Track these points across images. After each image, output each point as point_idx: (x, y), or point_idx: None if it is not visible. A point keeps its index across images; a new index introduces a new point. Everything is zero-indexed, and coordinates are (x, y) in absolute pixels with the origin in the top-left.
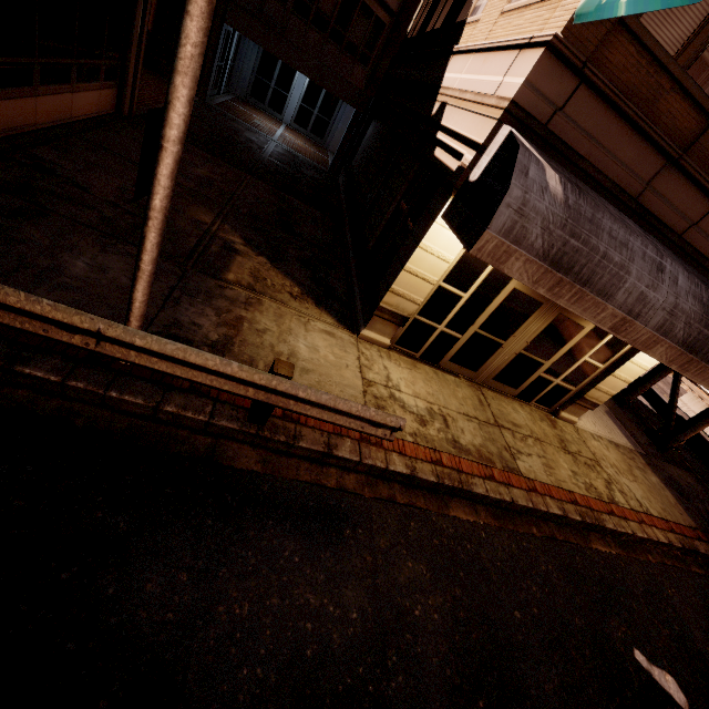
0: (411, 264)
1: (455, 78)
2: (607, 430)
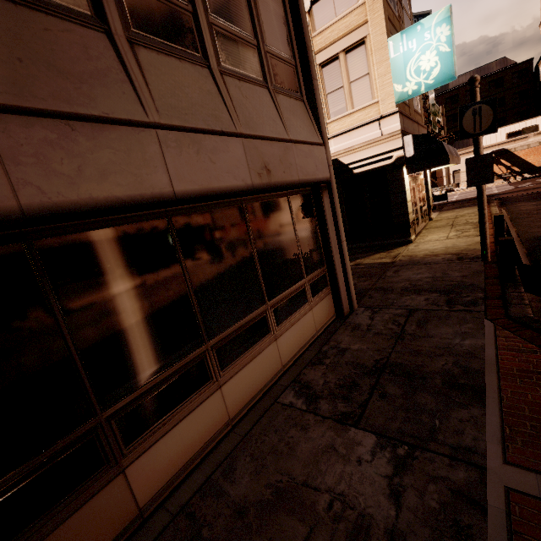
0: (407, 199)
1: None
2: None
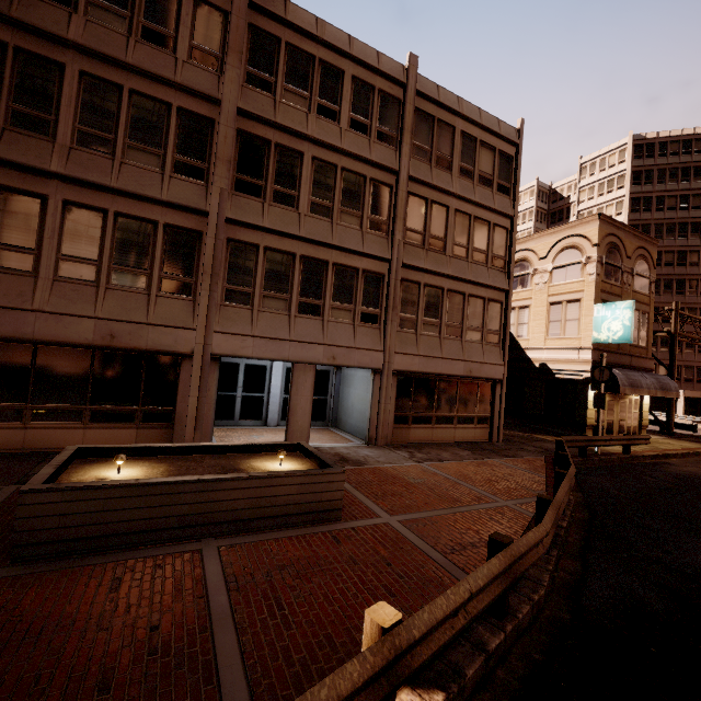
0: (588, 407)
1: (540, 356)
2: (653, 437)
